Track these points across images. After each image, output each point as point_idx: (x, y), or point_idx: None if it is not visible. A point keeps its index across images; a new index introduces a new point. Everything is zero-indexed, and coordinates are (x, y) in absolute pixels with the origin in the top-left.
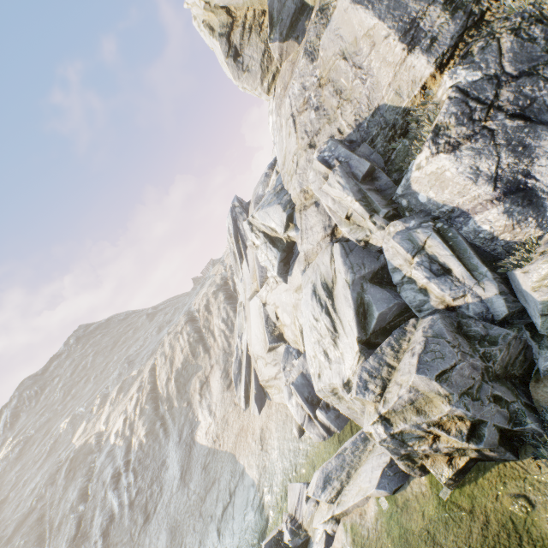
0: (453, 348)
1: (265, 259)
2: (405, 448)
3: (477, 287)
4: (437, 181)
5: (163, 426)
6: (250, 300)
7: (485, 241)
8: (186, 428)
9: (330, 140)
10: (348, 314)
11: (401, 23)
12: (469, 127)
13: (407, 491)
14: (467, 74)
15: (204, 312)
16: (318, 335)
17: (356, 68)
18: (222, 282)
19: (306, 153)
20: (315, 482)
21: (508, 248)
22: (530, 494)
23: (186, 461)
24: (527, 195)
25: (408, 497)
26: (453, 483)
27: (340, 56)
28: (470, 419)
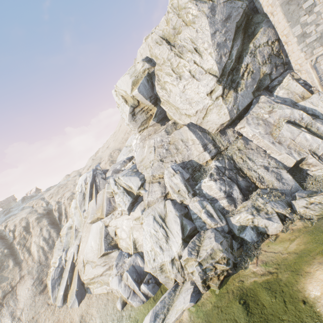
0: (221, 236)
1: (120, 200)
2: (205, 275)
3: (220, 221)
4: (209, 188)
5: None
6: (93, 223)
7: (221, 208)
8: None
9: (176, 163)
10: (177, 228)
11: (202, 143)
12: (219, 176)
13: (201, 299)
14: (218, 164)
15: (22, 232)
16: (157, 238)
17: (186, 146)
18: (45, 212)
19: (158, 162)
20: (149, 319)
21: (227, 212)
22: (242, 279)
23: None
24: (231, 198)
25: (202, 301)
26: (219, 286)
27: (180, 140)
28: (227, 258)
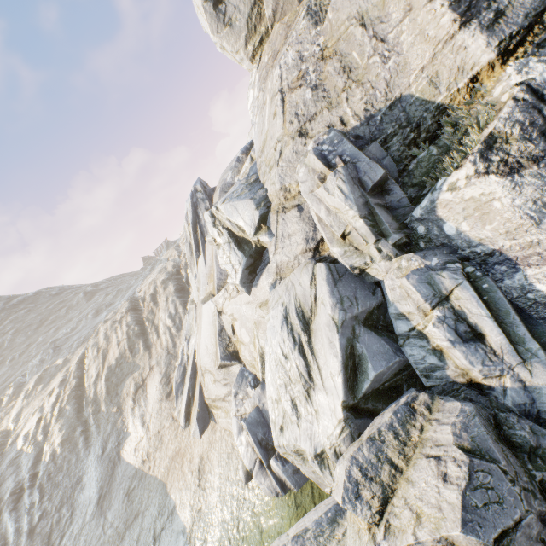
0: (513, 486)
1: (226, 261)
2: None
3: (521, 368)
4: (477, 211)
5: (84, 434)
6: (203, 303)
7: (535, 304)
8: (112, 439)
9: (334, 130)
10: (333, 365)
11: None
12: (539, 144)
13: None
14: None
15: (149, 303)
16: (286, 377)
17: (378, 39)
18: (174, 271)
19: (294, 142)
20: None
21: None
22: None
23: (106, 481)
24: None
25: None
26: None
27: (357, 21)
28: None
